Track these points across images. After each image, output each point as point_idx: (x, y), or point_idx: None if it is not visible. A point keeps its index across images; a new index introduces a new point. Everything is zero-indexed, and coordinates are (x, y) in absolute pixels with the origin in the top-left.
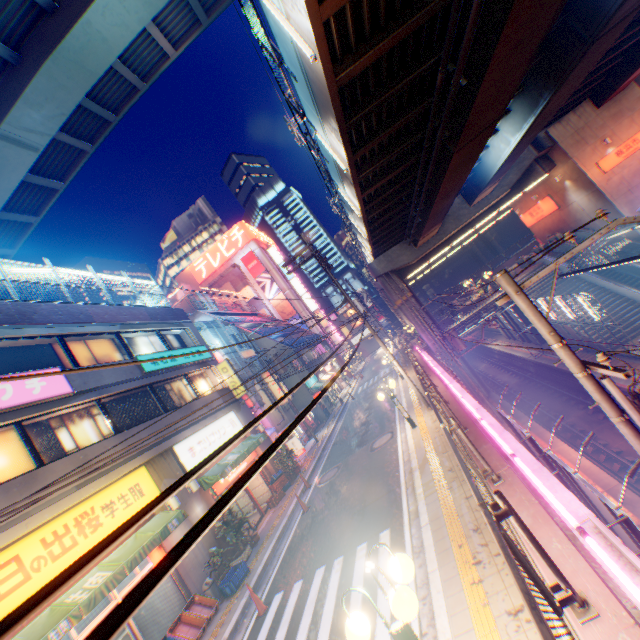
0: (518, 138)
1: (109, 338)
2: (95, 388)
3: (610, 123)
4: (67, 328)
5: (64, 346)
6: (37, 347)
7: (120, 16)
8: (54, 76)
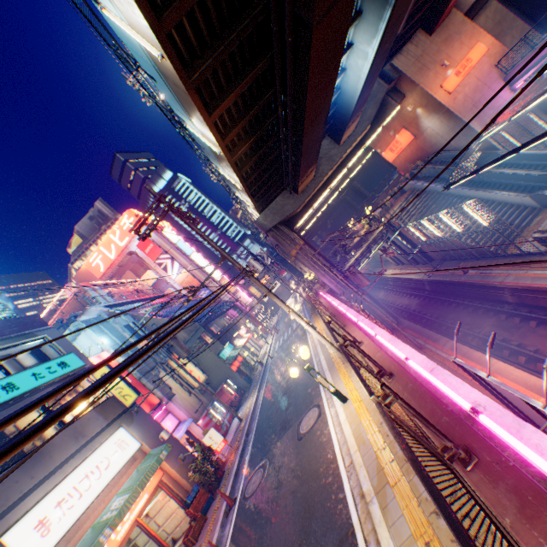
0: (376, 45)
1: None
2: None
3: (444, 48)
4: None
5: None
6: None
7: None
8: None
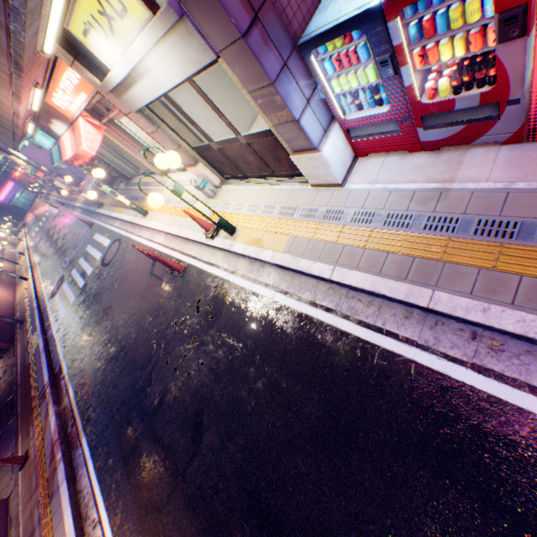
0: None
1: None
2: None
3: None
4: None
5: None
6: None
7: None
8: None
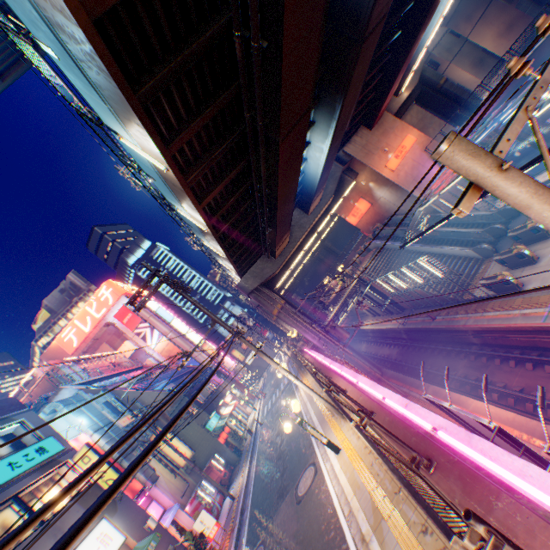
0: (328, 143)
1: None
2: None
3: (382, 138)
4: None
5: None
6: None
7: None
8: None
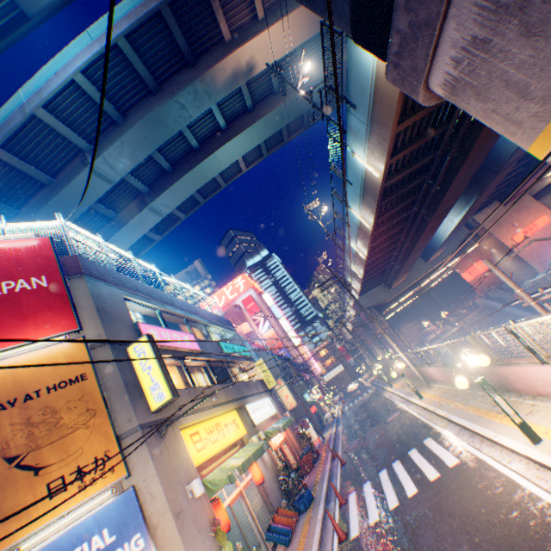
0: (459, 218)
1: (200, 328)
2: (206, 352)
3: (514, 214)
4: (189, 314)
5: (188, 324)
6: (174, 323)
7: (231, 153)
8: (189, 179)
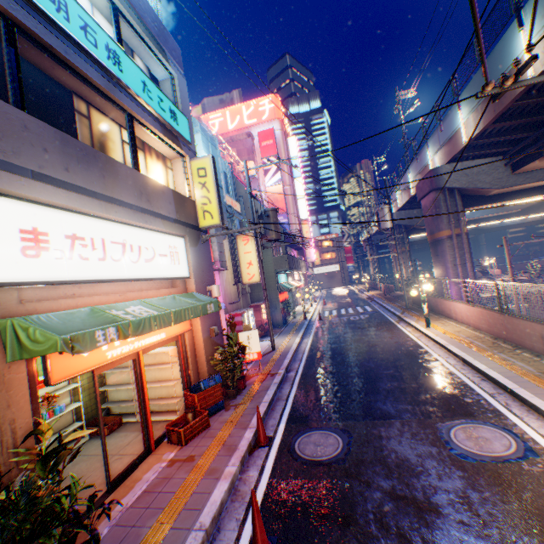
0: None
1: None
2: None
3: None
4: None
5: None
6: None
7: None
8: None
